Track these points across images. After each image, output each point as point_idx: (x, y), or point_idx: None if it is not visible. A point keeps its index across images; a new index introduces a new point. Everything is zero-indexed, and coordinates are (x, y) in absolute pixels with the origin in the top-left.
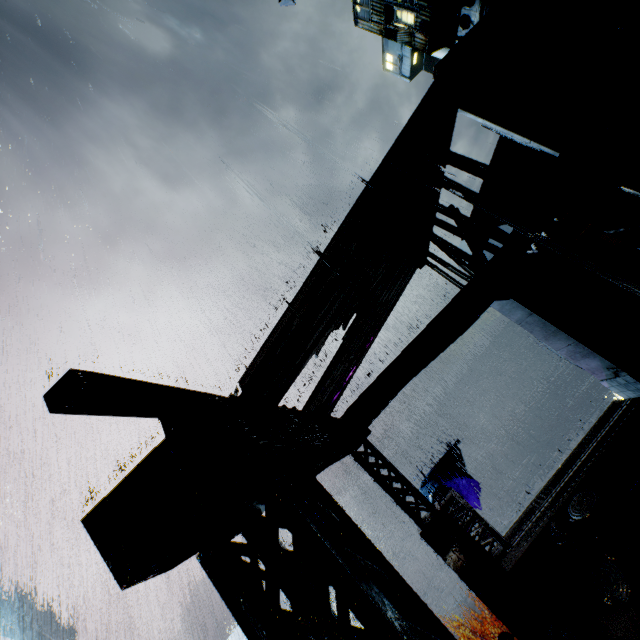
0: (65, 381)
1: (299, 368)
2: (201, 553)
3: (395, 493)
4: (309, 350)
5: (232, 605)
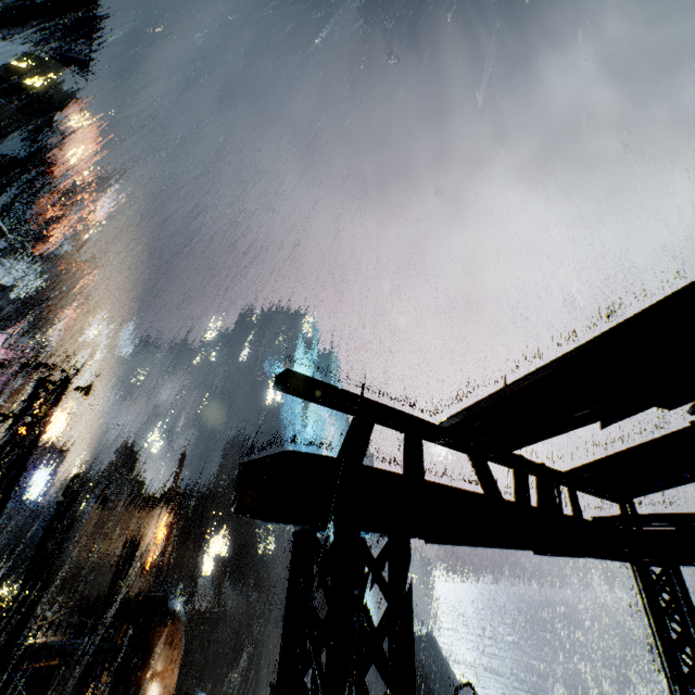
0: (283, 374)
1: (557, 430)
2: (297, 526)
3: (672, 664)
4: (582, 417)
5: (291, 570)
